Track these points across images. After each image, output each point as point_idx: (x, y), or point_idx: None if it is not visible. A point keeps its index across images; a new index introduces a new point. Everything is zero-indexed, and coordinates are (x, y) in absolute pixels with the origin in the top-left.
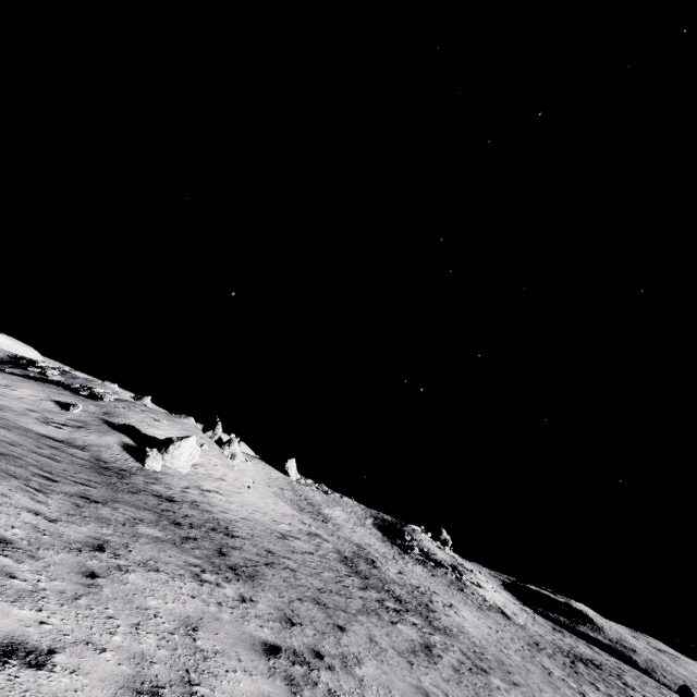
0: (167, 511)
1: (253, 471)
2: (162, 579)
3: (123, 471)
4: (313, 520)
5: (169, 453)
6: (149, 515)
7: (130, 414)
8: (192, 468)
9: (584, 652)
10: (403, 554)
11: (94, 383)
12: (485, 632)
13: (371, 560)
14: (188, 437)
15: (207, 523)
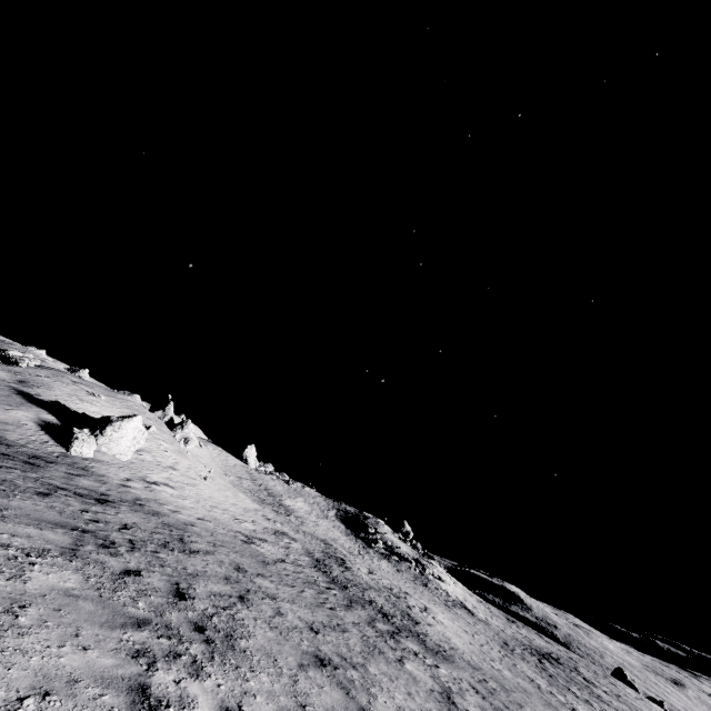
0: (95, 522)
1: (207, 457)
2: None
3: (36, 458)
4: (275, 513)
5: (105, 436)
6: (61, 538)
7: (55, 385)
8: (135, 455)
9: (540, 645)
10: (367, 549)
11: (12, 347)
12: (466, 640)
13: (341, 559)
14: (133, 416)
15: (155, 534)
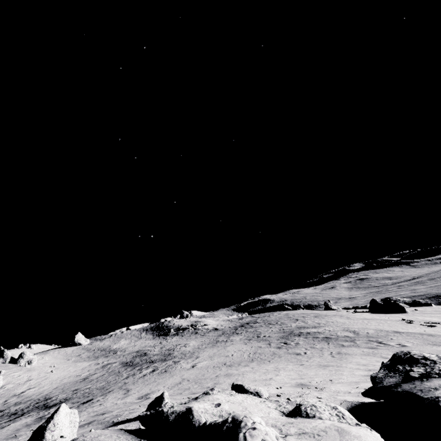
0: (3, 415)
1: (51, 359)
2: (22, 420)
3: None
4: (106, 358)
5: None
6: None
7: None
8: (1, 390)
9: (246, 321)
10: (166, 337)
11: None
12: (197, 345)
13: (144, 353)
14: None
15: (31, 404)
